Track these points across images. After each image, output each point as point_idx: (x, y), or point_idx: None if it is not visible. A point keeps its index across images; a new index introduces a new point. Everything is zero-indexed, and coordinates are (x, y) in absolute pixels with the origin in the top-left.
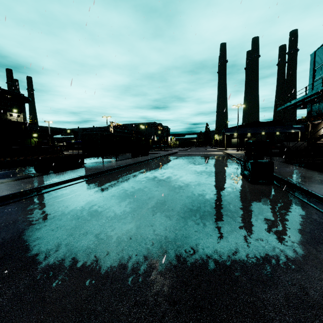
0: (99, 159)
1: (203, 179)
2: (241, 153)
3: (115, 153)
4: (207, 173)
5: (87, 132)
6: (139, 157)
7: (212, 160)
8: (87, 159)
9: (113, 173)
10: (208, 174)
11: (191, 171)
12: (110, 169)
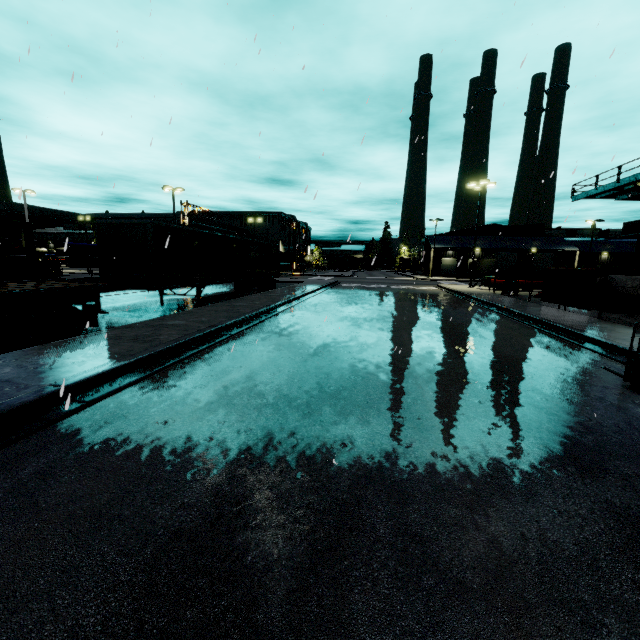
0: (151, 293)
1: (540, 414)
2: (490, 293)
3: (195, 283)
4: (507, 373)
5: (114, 219)
6: (253, 290)
7: (445, 310)
8: (117, 294)
9: (193, 361)
10: (514, 376)
11: (444, 359)
12: (182, 344)
